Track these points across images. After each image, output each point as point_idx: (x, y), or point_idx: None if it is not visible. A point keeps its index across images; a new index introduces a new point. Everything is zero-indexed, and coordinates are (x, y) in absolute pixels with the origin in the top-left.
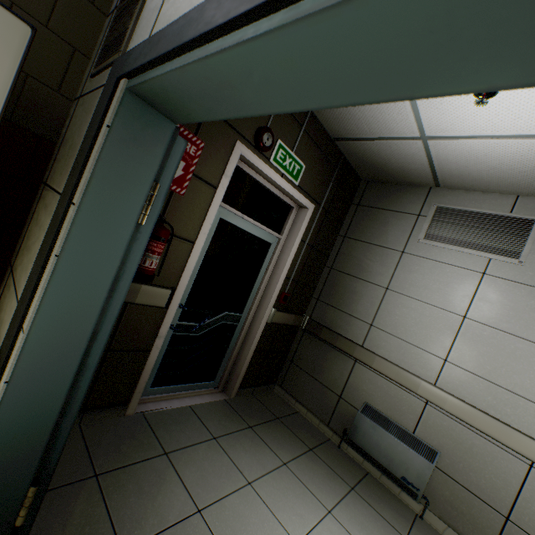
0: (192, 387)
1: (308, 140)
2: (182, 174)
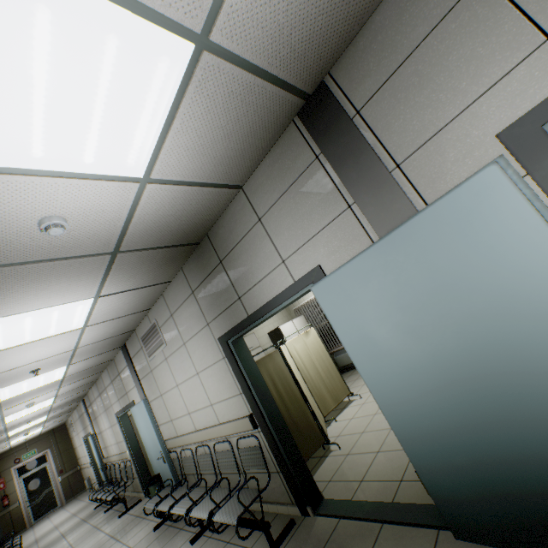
0: (50, 512)
1: (32, 444)
2: (4, 484)
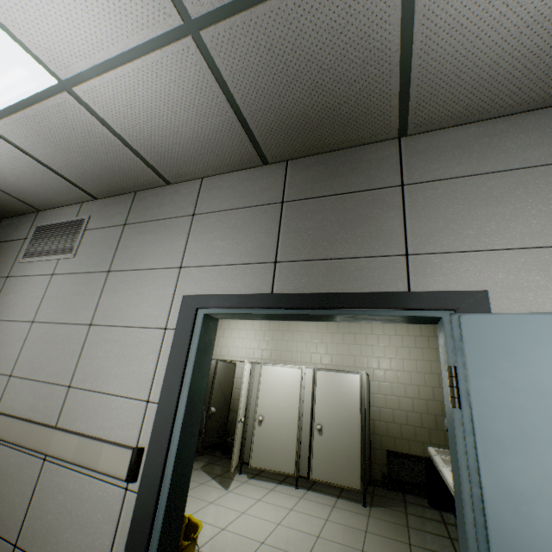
0: None
1: None
2: None
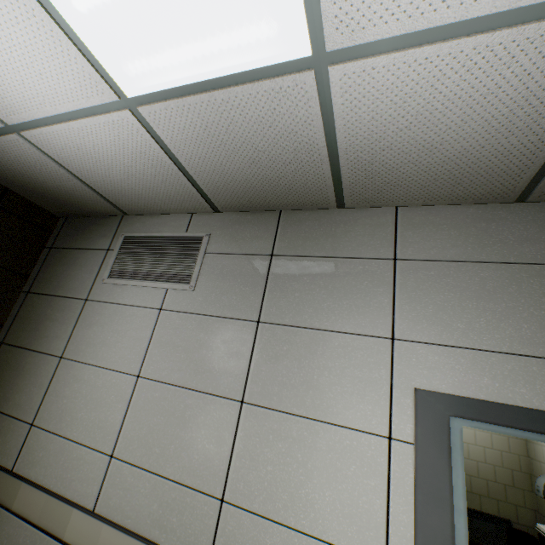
0: None
1: None
2: None
